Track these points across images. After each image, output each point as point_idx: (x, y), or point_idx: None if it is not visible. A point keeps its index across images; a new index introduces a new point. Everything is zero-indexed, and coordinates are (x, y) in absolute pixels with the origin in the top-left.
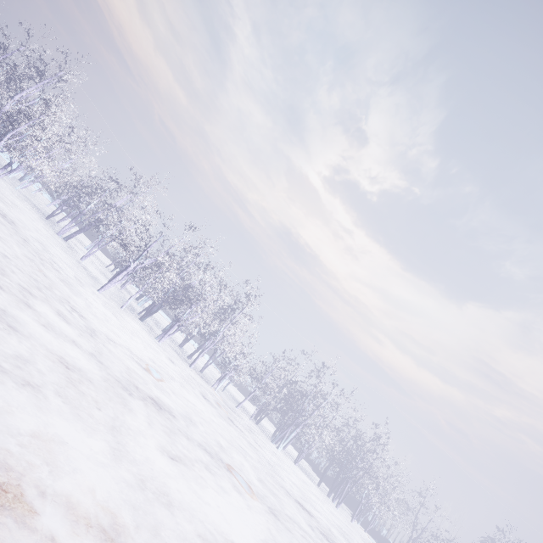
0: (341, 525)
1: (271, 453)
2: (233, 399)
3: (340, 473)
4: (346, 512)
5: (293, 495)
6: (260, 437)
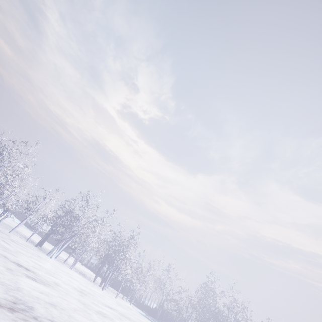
0: (91, 292)
1: (31, 253)
2: (19, 234)
3: (109, 268)
4: (118, 296)
5: (18, 262)
6: (26, 247)
